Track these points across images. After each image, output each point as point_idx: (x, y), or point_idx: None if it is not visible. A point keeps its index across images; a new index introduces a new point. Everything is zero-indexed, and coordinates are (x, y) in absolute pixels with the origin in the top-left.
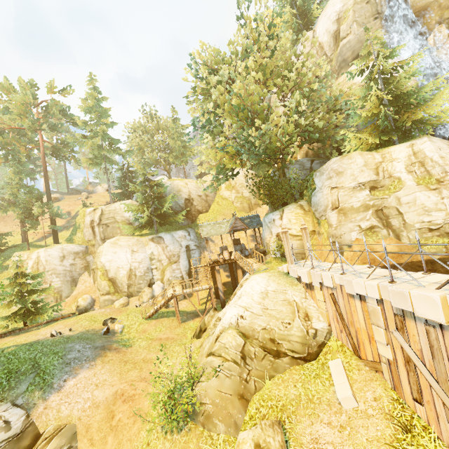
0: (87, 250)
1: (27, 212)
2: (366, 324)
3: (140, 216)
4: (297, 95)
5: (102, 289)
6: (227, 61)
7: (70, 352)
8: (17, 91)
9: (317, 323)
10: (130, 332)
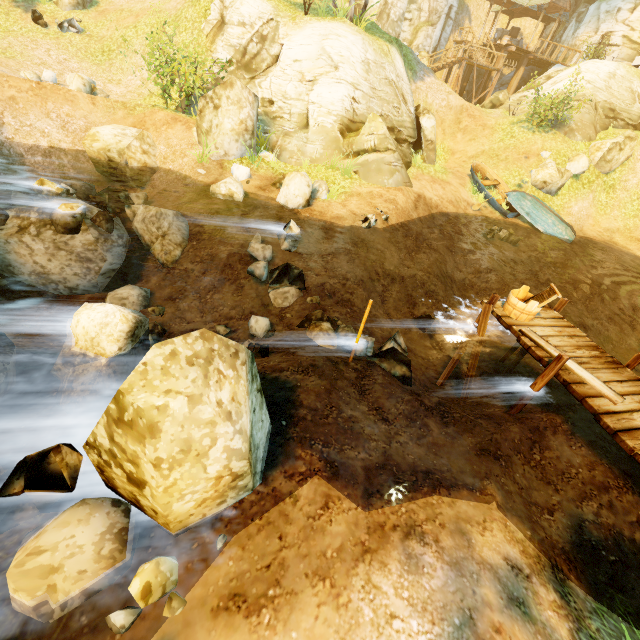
0: None
1: None
2: None
3: None
4: None
5: None
6: None
7: (414, 54)
8: None
9: None
10: None
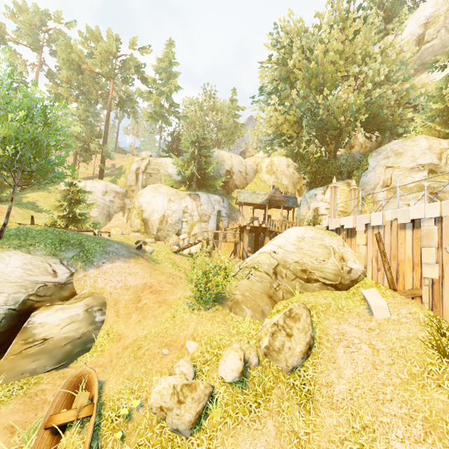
0: (126, 193)
1: (84, 147)
2: (413, 252)
3: (184, 171)
4: (377, 66)
5: (134, 226)
6: (310, 33)
7: (110, 246)
8: (104, 41)
9: (352, 265)
10: (158, 256)
